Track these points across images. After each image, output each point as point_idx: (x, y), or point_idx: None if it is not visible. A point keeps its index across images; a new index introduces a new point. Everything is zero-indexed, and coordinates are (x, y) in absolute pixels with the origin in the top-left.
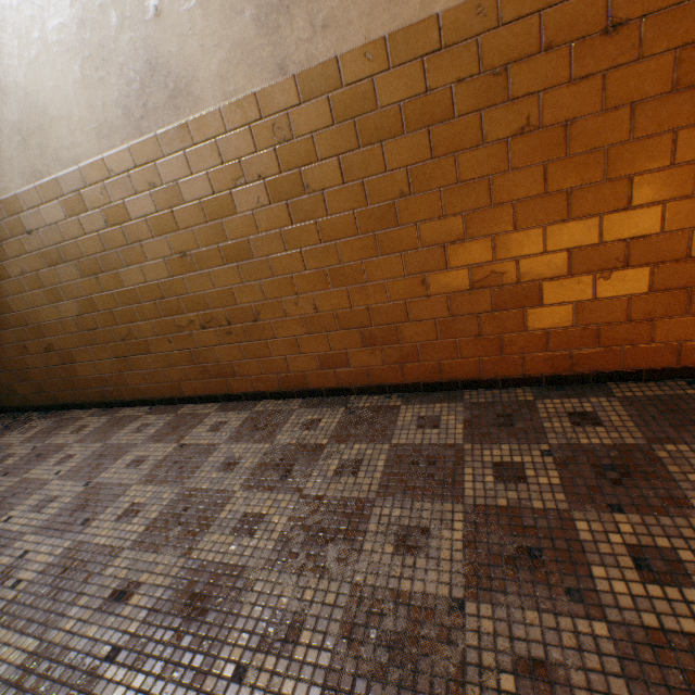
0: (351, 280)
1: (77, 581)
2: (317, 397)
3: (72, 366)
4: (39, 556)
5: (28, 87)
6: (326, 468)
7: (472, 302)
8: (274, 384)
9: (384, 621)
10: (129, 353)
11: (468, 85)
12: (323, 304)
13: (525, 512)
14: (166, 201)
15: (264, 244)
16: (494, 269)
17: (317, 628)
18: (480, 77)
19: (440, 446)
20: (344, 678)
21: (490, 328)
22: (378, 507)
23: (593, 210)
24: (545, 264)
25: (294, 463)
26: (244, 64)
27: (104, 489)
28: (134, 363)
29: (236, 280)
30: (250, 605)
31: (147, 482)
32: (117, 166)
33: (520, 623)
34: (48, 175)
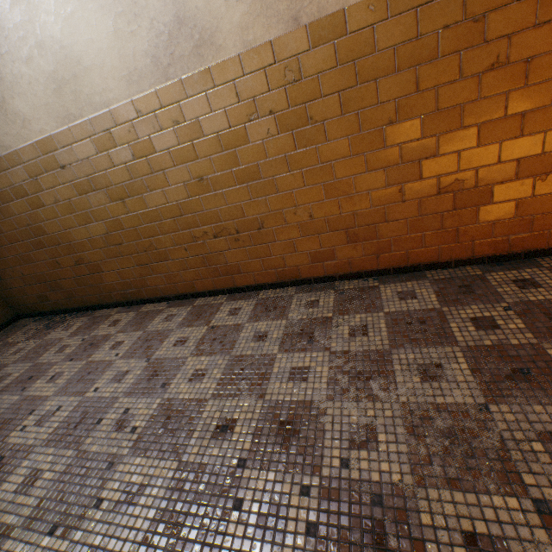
0: (341, 192)
1: (183, 423)
2: (307, 285)
3: (99, 275)
4: (140, 411)
5: (63, 41)
6: (340, 333)
7: (438, 204)
8: (272, 278)
9: (435, 422)
10: (150, 261)
11: (452, 30)
12: (317, 212)
13: (506, 347)
14: (188, 135)
15: (271, 167)
16: (457, 178)
17: (387, 431)
18: (462, 24)
19: (423, 311)
20: (422, 457)
21: (449, 223)
22: (395, 354)
23: (540, 128)
24: (498, 171)
25: (313, 331)
26: (263, 16)
27: (165, 362)
28: (153, 269)
29: (245, 198)
30: (330, 423)
31: (198, 355)
32: (145, 108)
33: (531, 413)
34: (81, 117)
